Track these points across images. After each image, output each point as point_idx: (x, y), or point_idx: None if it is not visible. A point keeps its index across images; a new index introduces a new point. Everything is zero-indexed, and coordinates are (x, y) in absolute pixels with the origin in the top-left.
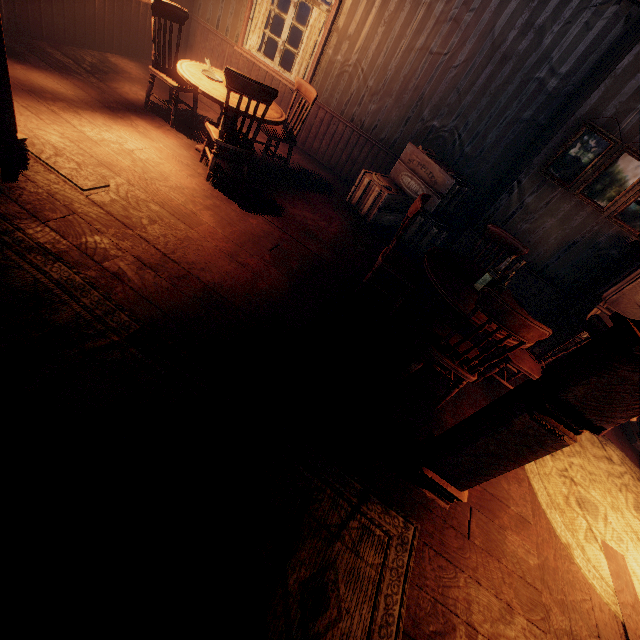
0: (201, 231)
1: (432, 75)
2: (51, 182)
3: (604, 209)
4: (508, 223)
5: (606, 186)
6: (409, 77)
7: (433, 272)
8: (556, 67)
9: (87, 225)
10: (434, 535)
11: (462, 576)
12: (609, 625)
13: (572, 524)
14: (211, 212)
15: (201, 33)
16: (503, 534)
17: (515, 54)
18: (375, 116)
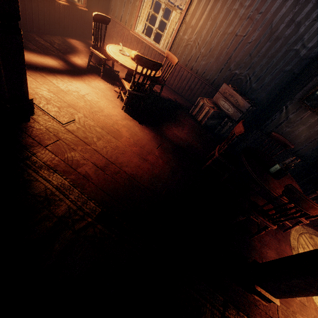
0: (123, 141)
1: (236, 47)
2: (46, 121)
3: None
4: (278, 127)
5: None
6: (223, 47)
7: (249, 164)
8: (306, 43)
9: (67, 146)
10: None
11: None
12: None
13: None
14: (126, 129)
15: (112, 23)
16: (295, 317)
17: (283, 36)
18: (204, 67)
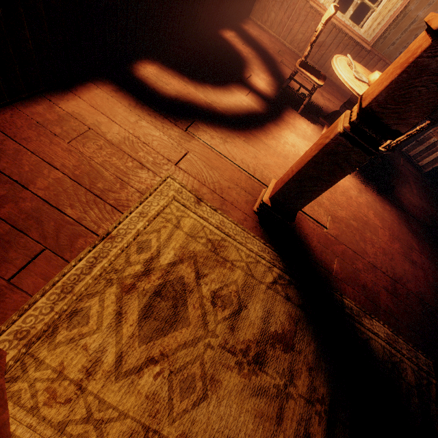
0: (382, 237)
1: None
2: (311, 228)
3: None
4: None
5: None
6: None
7: None
8: None
9: (350, 267)
10: None
11: None
12: None
13: None
14: (371, 211)
15: None
16: None
17: None
18: None
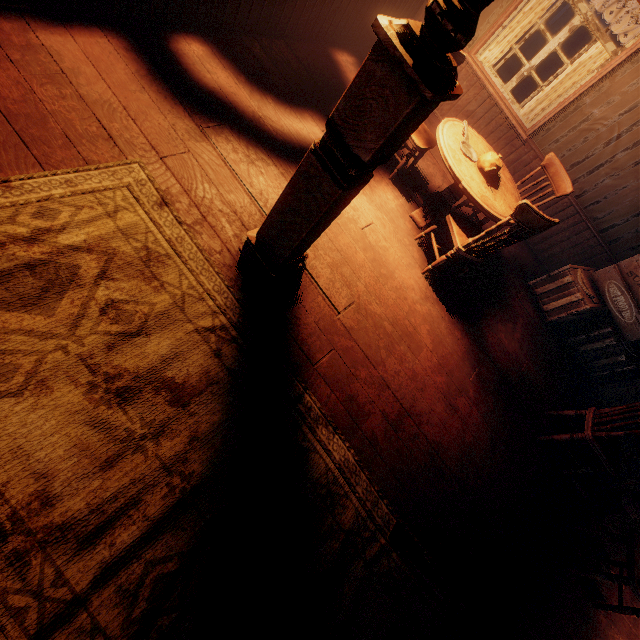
0: (423, 360)
1: None
2: (315, 303)
3: None
4: None
5: None
6: None
7: None
8: None
9: (346, 368)
10: None
11: None
12: None
13: None
14: (428, 326)
15: None
16: None
17: None
18: (603, 191)
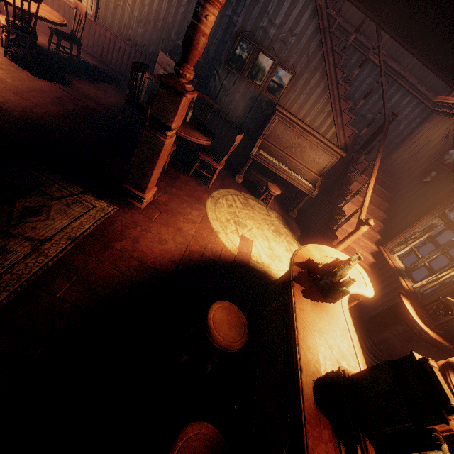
0: None
1: (171, 10)
2: None
3: (260, 86)
4: (218, 98)
5: (257, 72)
6: (158, 11)
7: (147, 104)
8: (235, 9)
9: None
10: (128, 214)
11: (140, 227)
12: (227, 256)
13: (226, 227)
14: (5, 71)
15: None
16: (177, 222)
17: None
18: (143, 37)
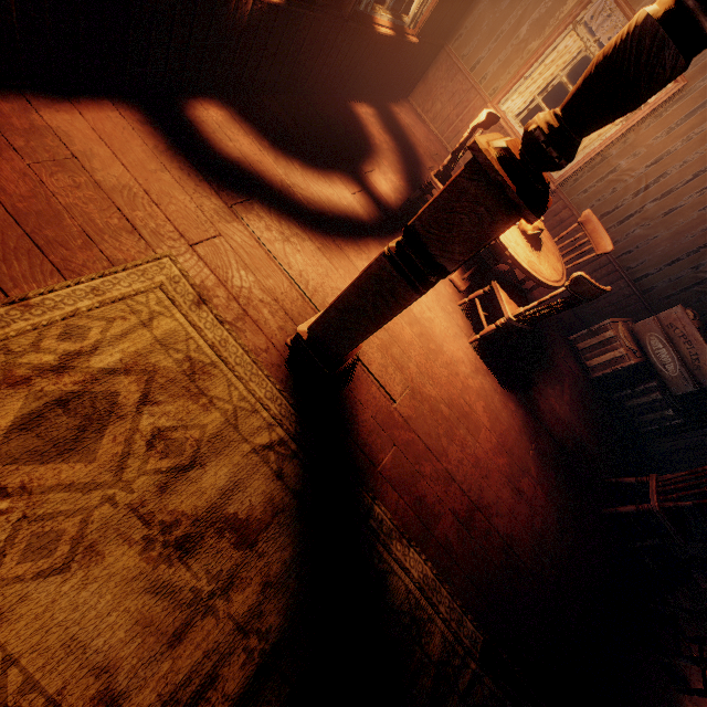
0: (483, 442)
1: None
2: (370, 395)
3: None
4: None
5: None
6: (706, 217)
7: None
8: None
9: (410, 466)
10: None
11: None
12: None
13: None
14: (482, 402)
15: (447, 69)
16: None
17: None
18: (634, 241)
